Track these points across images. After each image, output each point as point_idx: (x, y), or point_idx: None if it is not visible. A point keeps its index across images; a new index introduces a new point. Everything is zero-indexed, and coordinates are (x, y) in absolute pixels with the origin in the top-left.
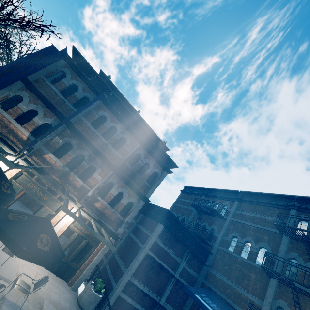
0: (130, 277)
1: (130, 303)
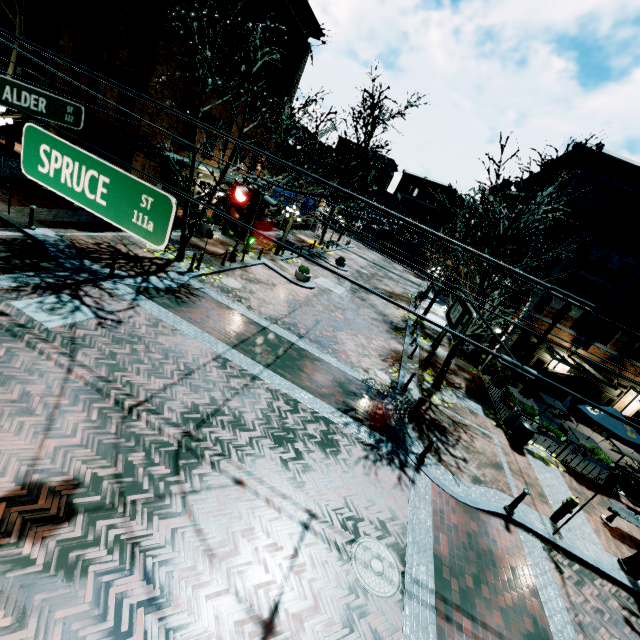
0: None
1: None
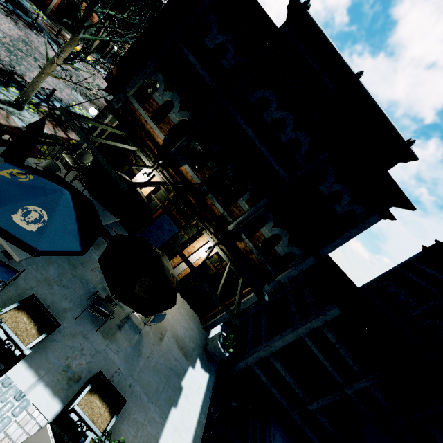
0: (267, 354)
1: (263, 381)
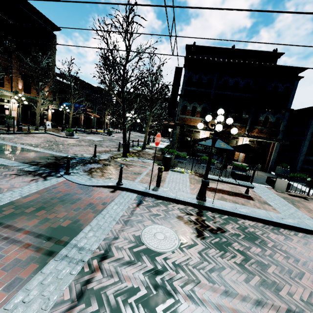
0: (303, 156)
1: (312, 169)
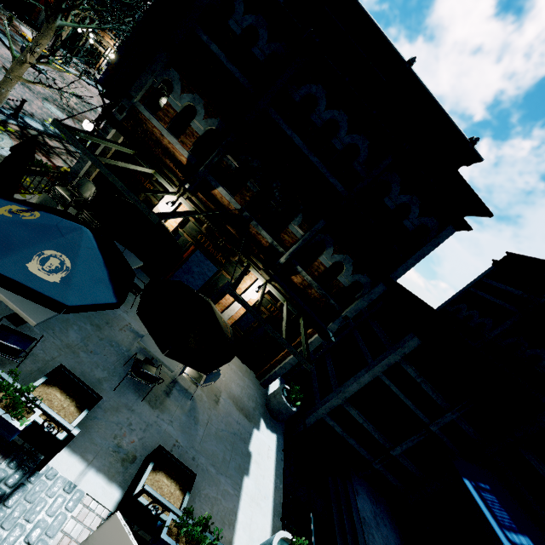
0: (341, 401)
1: (338, 433)
